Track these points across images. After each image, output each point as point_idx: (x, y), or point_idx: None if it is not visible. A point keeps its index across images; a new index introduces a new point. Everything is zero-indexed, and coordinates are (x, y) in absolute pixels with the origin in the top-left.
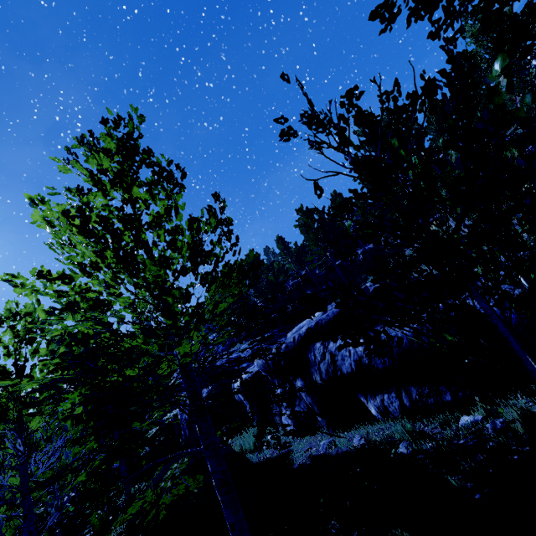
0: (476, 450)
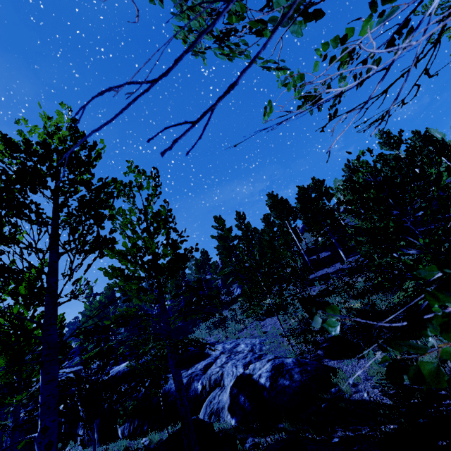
0: None
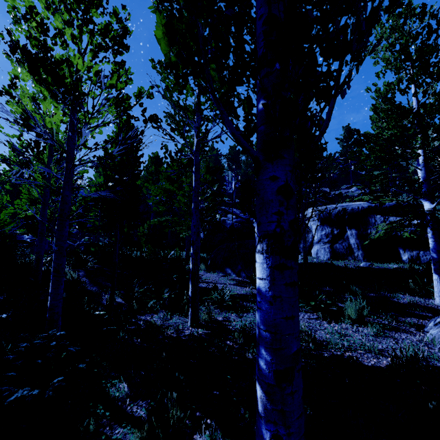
0: None
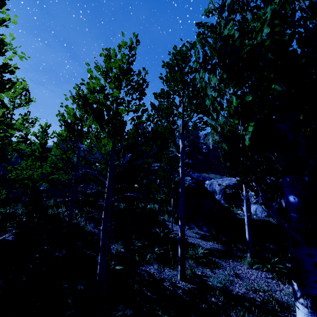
0: None
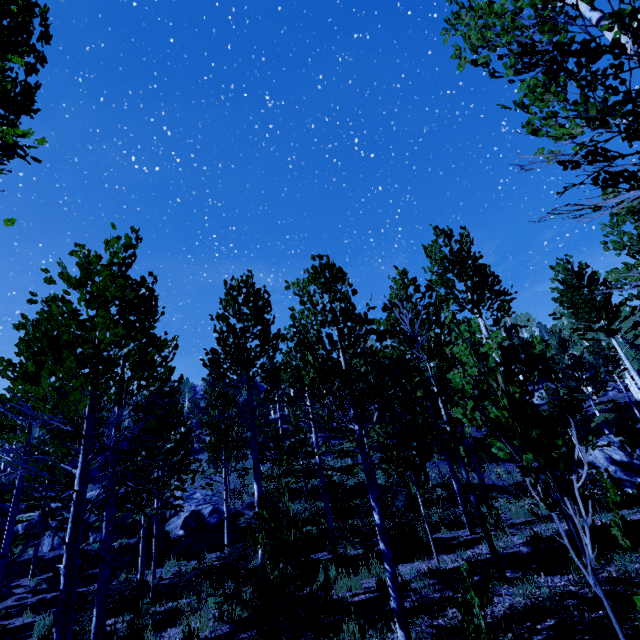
0: None
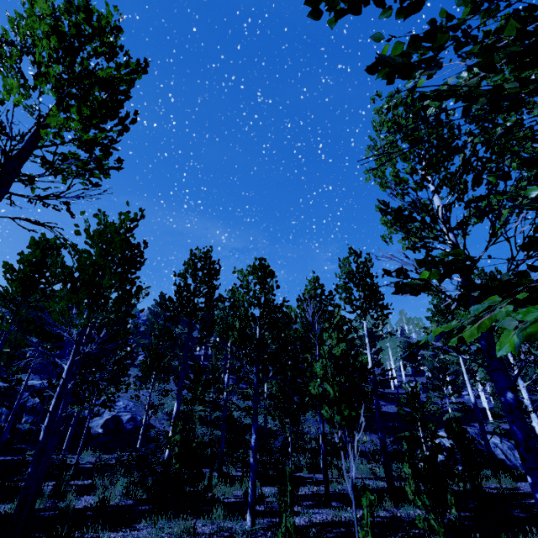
0: (37, 428)
